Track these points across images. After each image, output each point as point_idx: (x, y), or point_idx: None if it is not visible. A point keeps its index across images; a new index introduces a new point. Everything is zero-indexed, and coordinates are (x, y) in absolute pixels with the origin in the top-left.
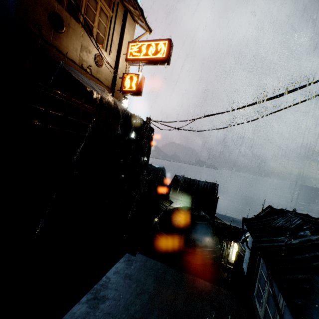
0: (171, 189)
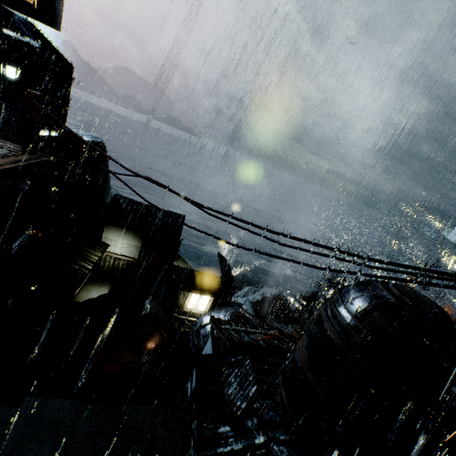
0: (105, 225)
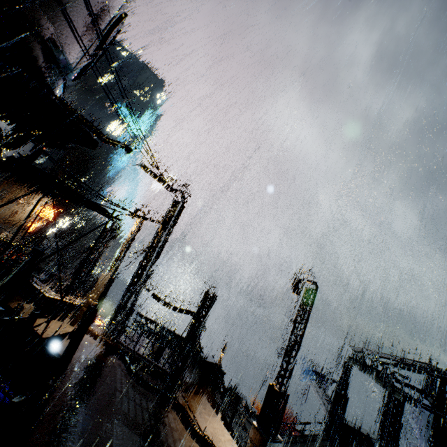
0: None
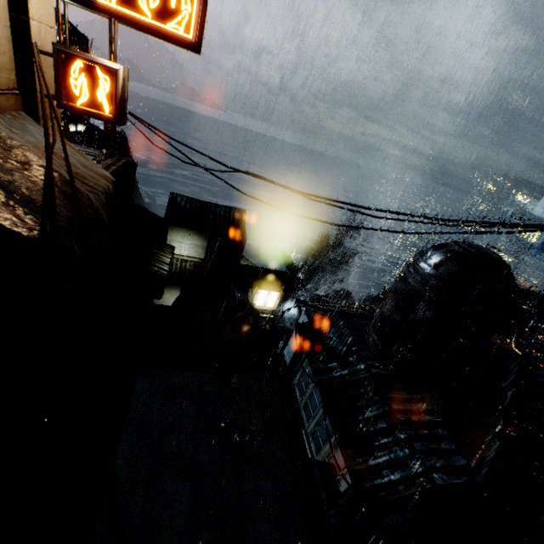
0: (169, 226)
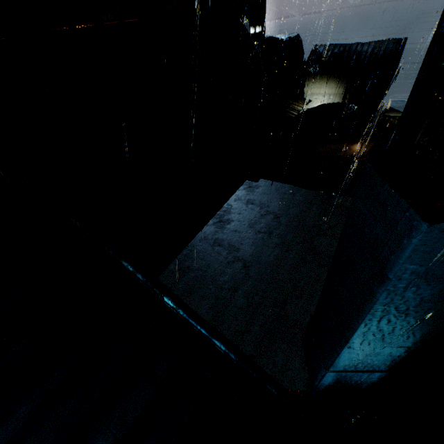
0: (305, 78)
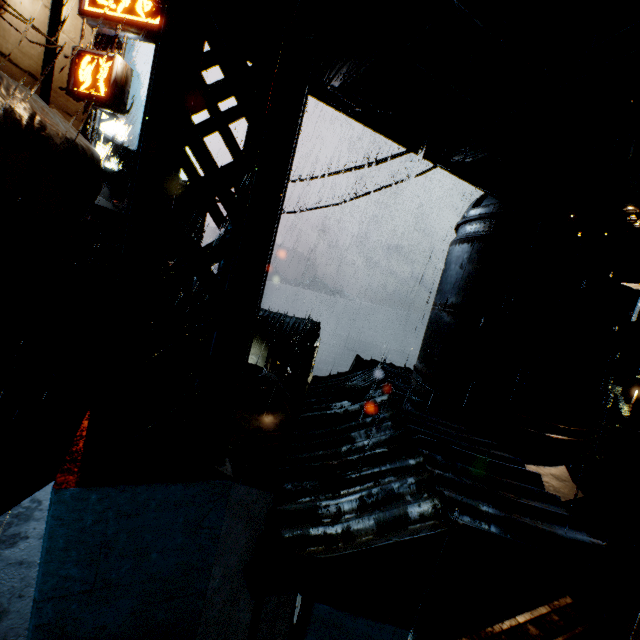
0: None
